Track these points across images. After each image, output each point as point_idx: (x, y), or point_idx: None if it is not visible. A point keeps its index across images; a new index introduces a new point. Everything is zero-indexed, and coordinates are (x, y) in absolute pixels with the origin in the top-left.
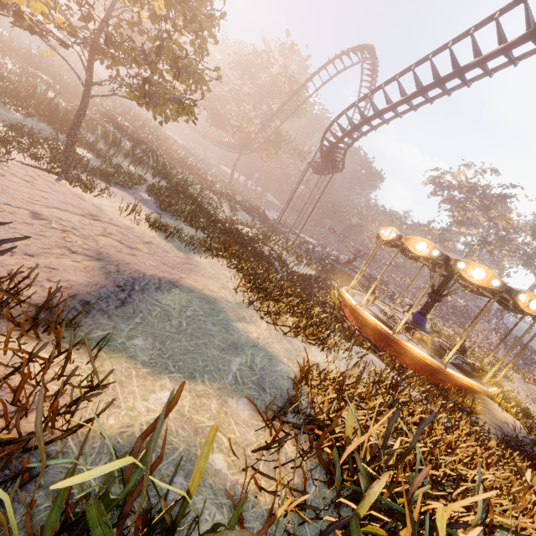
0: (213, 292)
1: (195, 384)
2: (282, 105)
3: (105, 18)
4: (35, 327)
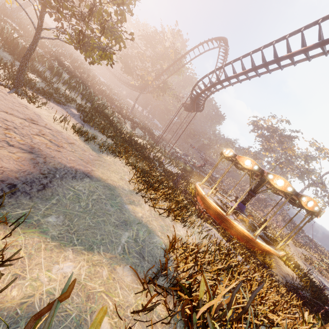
0: (114, 182)
1: (92, 255)
2: (169, 66)
3: None
4: None
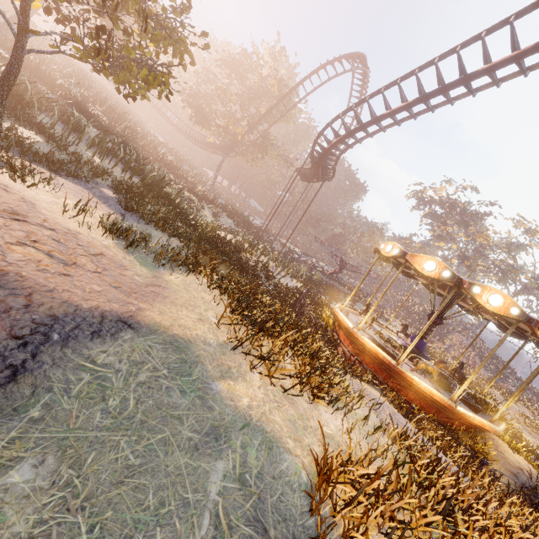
0: (186, 330)
1: None
2: (271, 107)
3: None
4: None
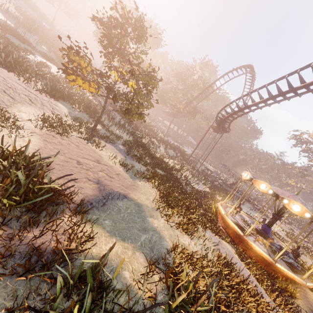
0: (142, 201)
1: (124, 243)
2: (198, 95)
3: (114, 84)
4: (76, 213)
